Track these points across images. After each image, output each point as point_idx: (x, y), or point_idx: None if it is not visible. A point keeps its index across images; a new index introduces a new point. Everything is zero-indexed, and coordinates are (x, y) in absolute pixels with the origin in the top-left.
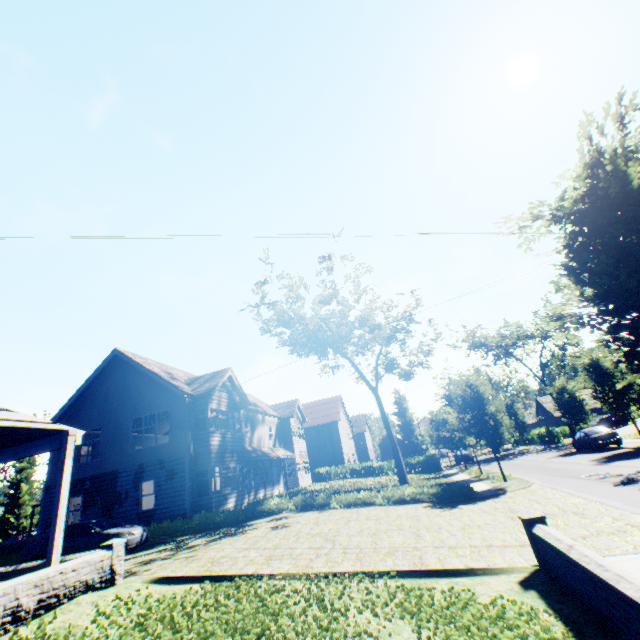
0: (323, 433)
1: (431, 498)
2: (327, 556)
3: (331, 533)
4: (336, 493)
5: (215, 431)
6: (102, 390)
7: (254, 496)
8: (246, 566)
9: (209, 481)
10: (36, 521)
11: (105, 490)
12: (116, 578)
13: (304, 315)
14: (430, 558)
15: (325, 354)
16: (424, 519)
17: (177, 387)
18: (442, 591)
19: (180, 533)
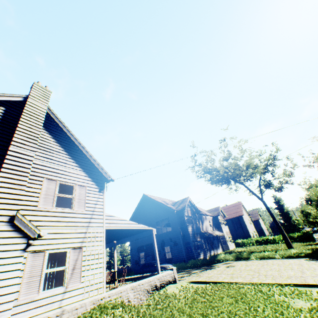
0: (235, 222)
1: (308, 255)
2: (257, 277)
3: (256, 269)
4: (251, 252)
5: (188, 225)
6: (142, 210)
7: (209, 253)
8: (223, 279)
9: (191, 246)
10: (119, 263)
11: (151, 250)
12: (176, 280)
13: (216, 167)
14: (309, 280)
15: (229, 183)
16: (305, 265)
17: (170, 207)
18: (316, 291)
19: (184, 268)
